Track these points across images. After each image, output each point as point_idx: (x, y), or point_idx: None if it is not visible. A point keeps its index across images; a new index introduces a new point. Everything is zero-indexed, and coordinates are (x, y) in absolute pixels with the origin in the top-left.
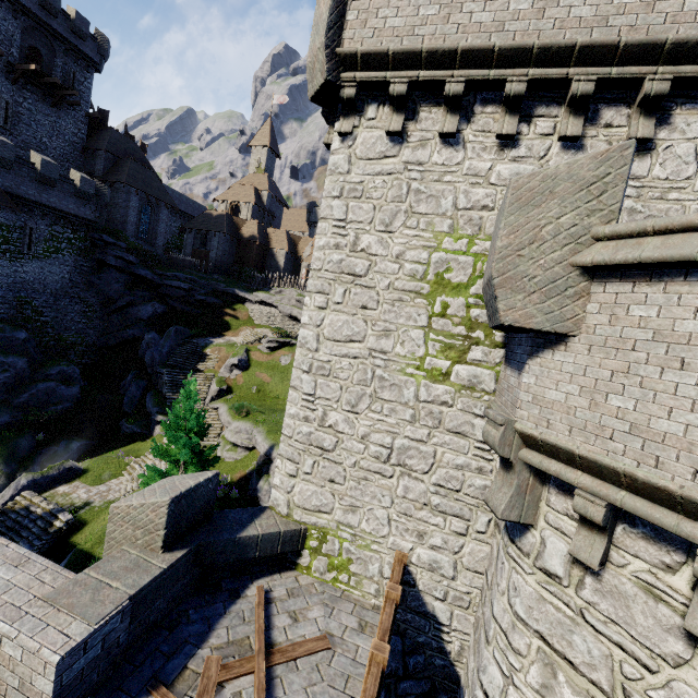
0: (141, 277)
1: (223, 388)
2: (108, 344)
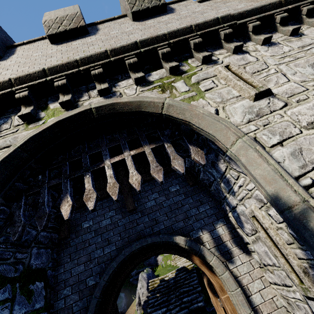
0: None
1: None
2: None
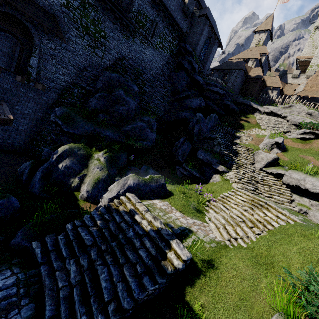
0: (196, 81)
1: (278, 158)
2: (168, 119)
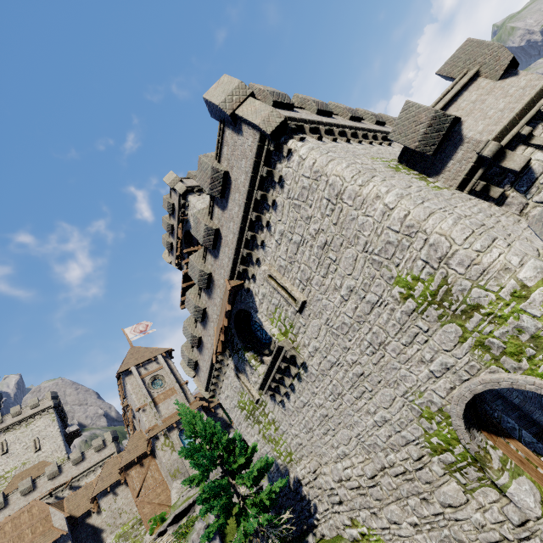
0: None
1: None
2: None
